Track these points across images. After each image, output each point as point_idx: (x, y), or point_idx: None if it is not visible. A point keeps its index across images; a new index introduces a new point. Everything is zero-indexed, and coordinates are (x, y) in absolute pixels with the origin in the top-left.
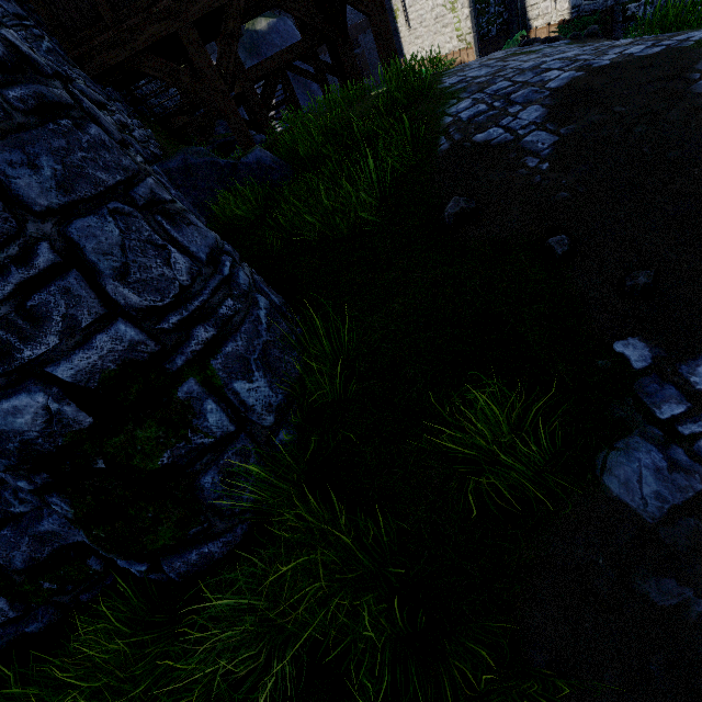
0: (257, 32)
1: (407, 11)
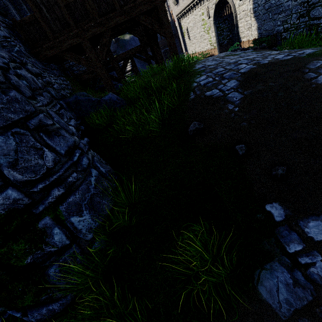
0: (125, 40)
1: (189, 33)
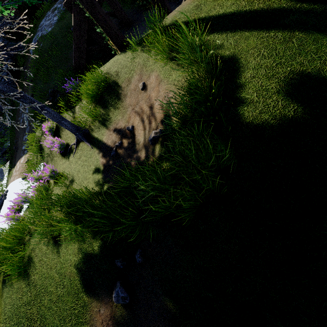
0: None
1: None
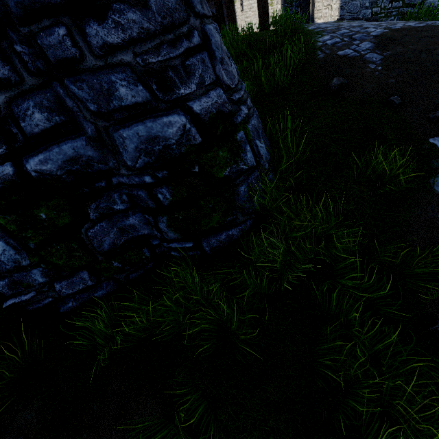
0: None
1: None
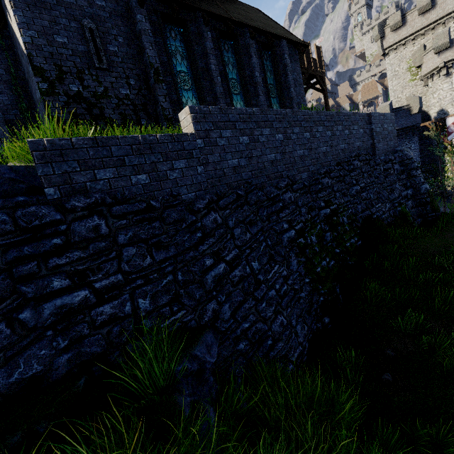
0: None
1: None
